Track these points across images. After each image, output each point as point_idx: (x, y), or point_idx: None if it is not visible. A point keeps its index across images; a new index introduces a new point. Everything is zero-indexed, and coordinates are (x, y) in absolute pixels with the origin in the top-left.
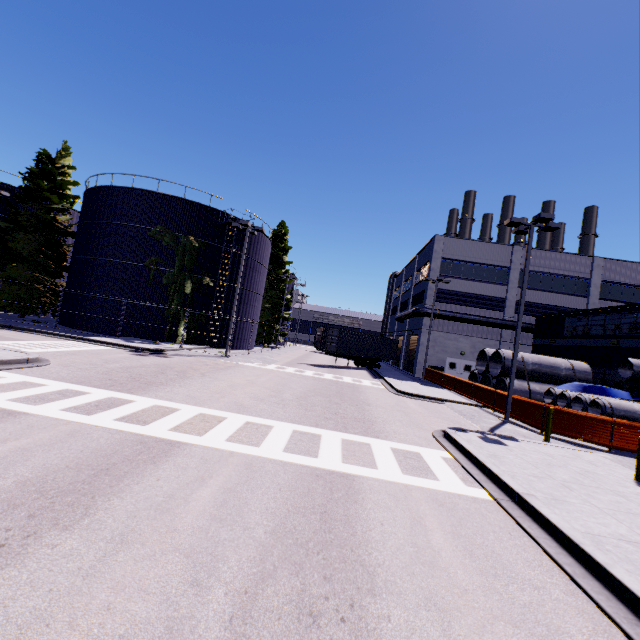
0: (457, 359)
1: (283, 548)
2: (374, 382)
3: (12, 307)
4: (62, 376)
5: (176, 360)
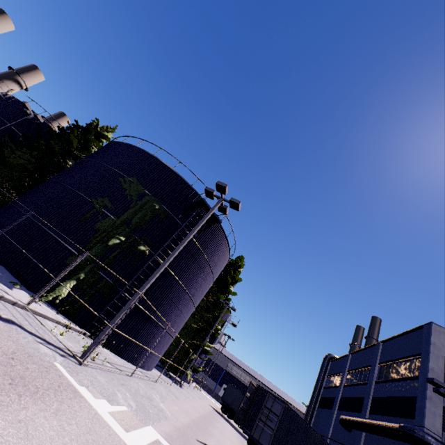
0: None
1: None
2: None
3: None
4: None
5: None
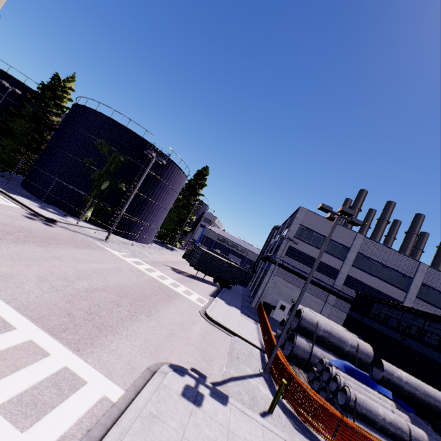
0: (288, 304)
1: None
2: (202, 298)
3: None
4: None
5: (52, 230)
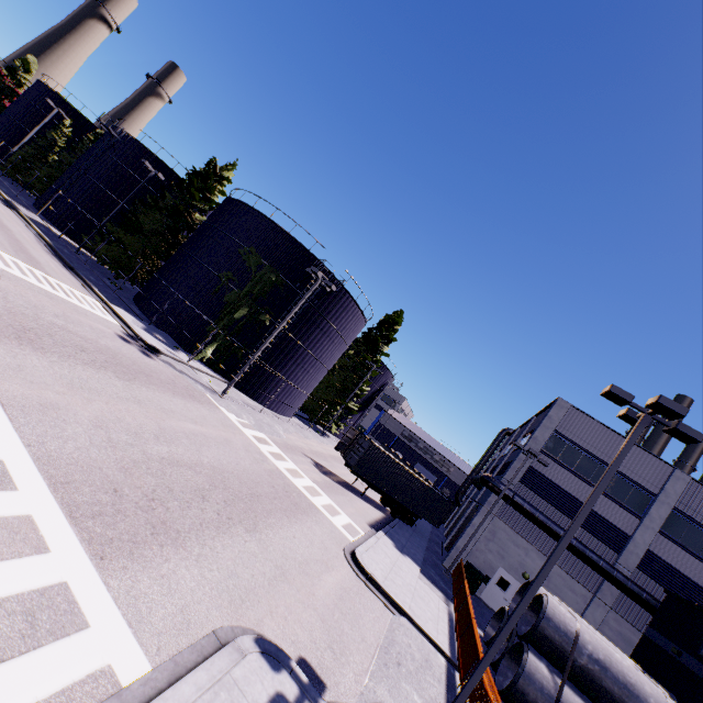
0: (514, 579)
1: None
2: (355, 526)
3: (111, 265)
4: None
5: (149, 362)
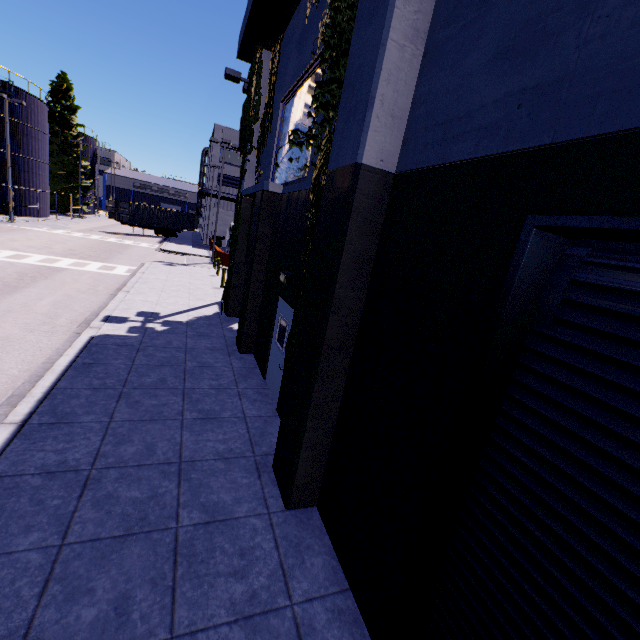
0: None
1: (18, 274)
2: (153, 245)
3: None
4: None
5: None
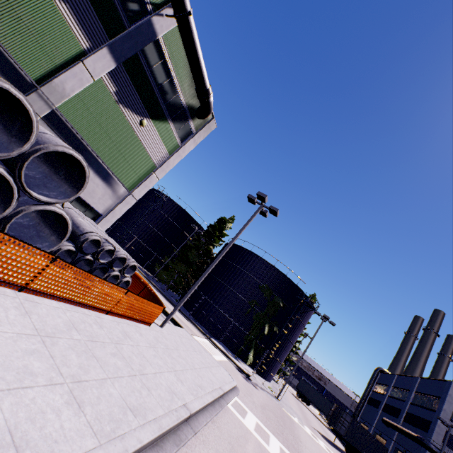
0: None
1: None
2: None
3: (169, 284)
4: (259, 417)
5: (264, 396)
